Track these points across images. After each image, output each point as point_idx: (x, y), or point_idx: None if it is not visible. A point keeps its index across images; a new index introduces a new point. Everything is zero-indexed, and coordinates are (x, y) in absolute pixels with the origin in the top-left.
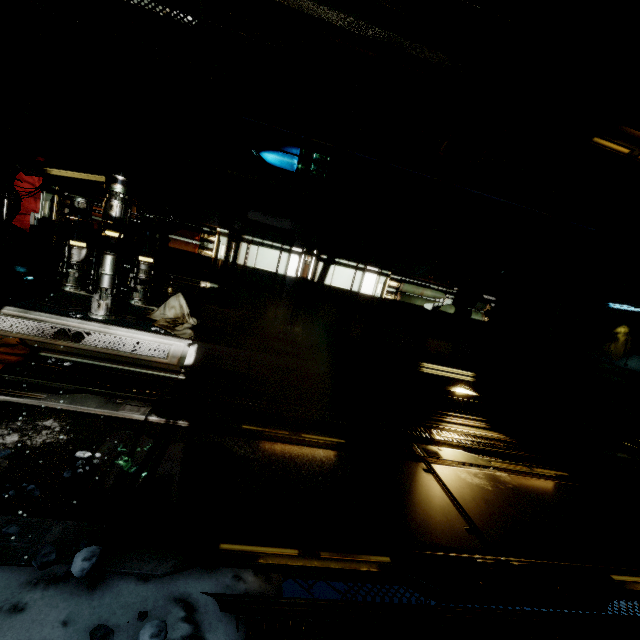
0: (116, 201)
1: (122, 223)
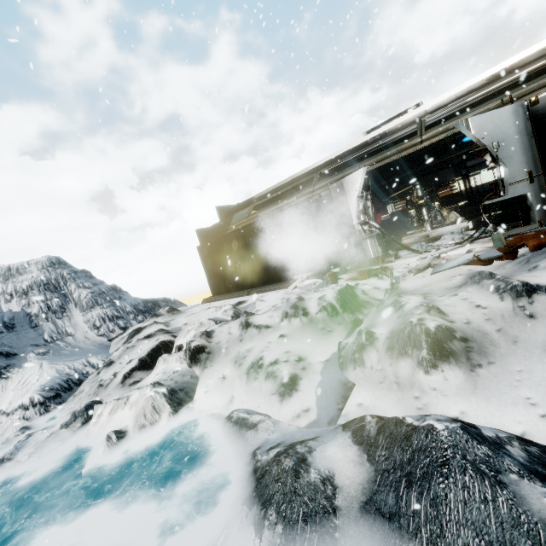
0: (419, 191)
1: (423, 196)
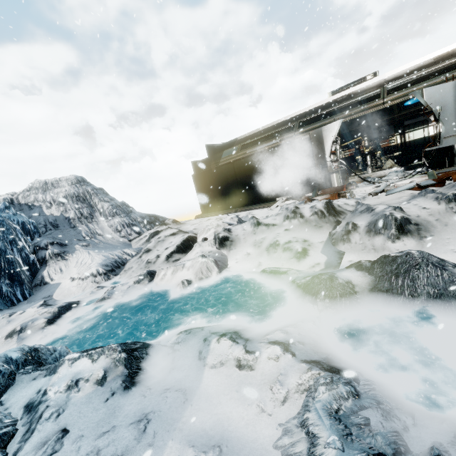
0: (366, 142)
1: (369, 146)
